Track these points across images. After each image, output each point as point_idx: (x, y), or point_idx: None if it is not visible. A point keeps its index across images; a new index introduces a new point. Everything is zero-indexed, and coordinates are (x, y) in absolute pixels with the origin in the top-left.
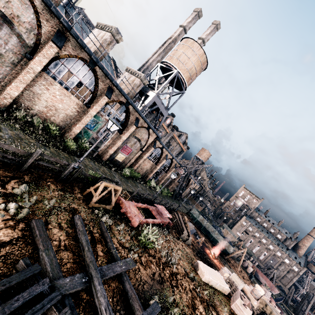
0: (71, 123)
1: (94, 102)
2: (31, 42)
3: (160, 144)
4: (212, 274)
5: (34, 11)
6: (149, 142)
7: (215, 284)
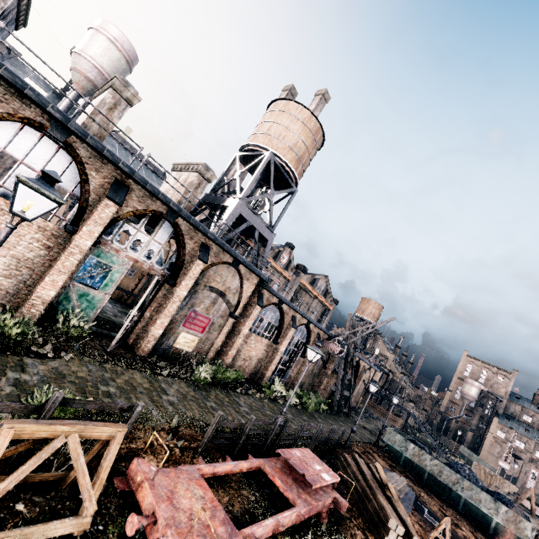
0: (32, 278)
1: (85, 219)
2: None
3: (273, 296)
4: None
5: None
6: (247, 295)
7: None
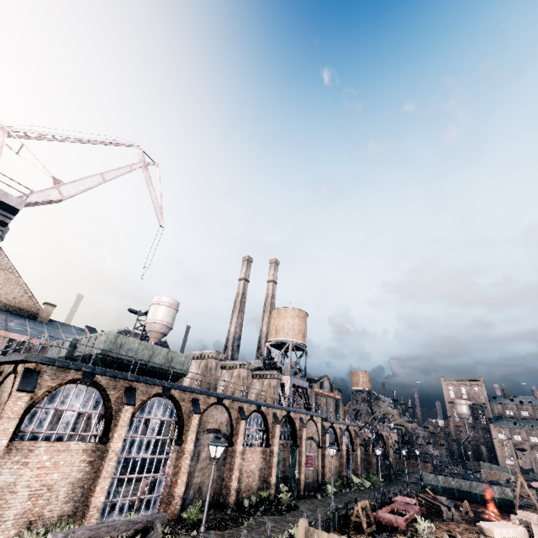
0: (265, 476)
1: (270, 437)
2: (229, 432)
3: (328, 422)
4: (498, 525)
5: (226, 410)
6: (320, 431)
7: (509, 533)
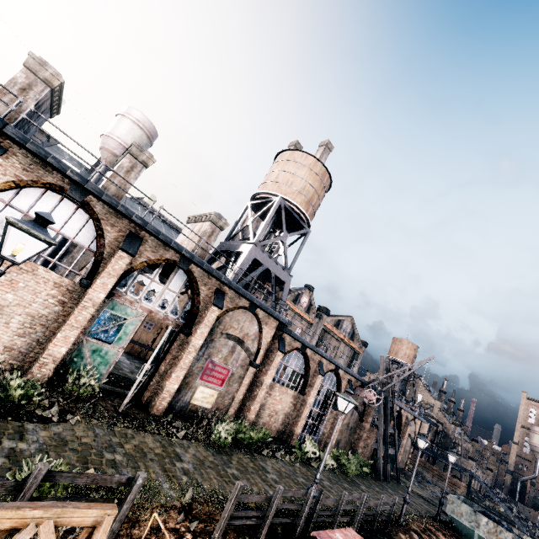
0: (45, 335)
1: (100, 272)
2: None
3: (295, 340)
4: None
5: None
6: (267, 340)
7: None
